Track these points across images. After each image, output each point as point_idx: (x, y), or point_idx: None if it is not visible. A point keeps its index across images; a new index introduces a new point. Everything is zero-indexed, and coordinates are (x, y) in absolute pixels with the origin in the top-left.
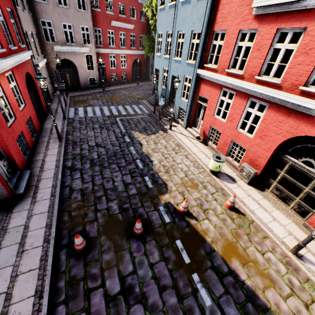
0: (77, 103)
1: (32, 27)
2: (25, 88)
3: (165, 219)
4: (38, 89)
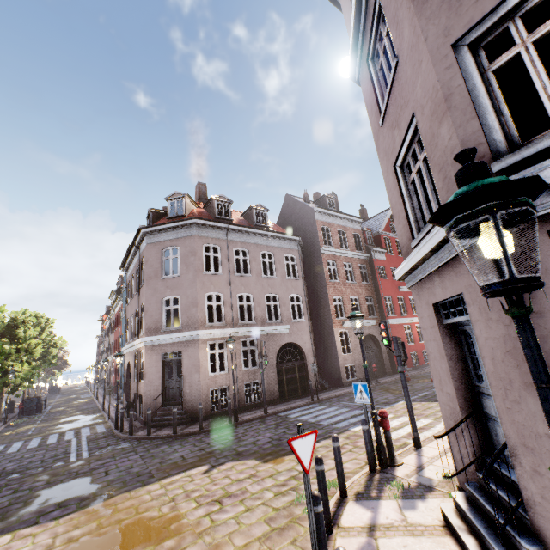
0: None
1: None
2: None
3: None
4: None
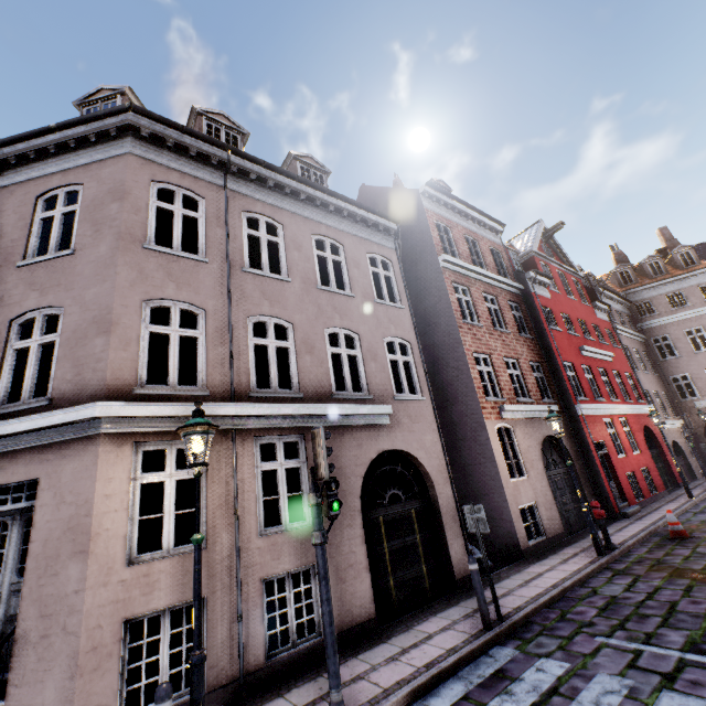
0: None
1: (658, 387)
2: (641, 438)
3: None
4: (663, 448)
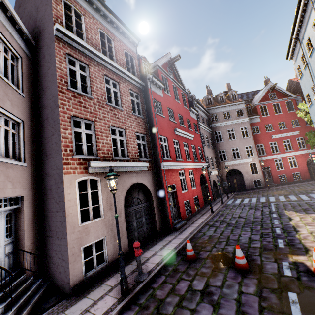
0: (237, 197)
1: (212, 154)
2: (198, 180)
3: (284, 272)
4: (208, 184)
